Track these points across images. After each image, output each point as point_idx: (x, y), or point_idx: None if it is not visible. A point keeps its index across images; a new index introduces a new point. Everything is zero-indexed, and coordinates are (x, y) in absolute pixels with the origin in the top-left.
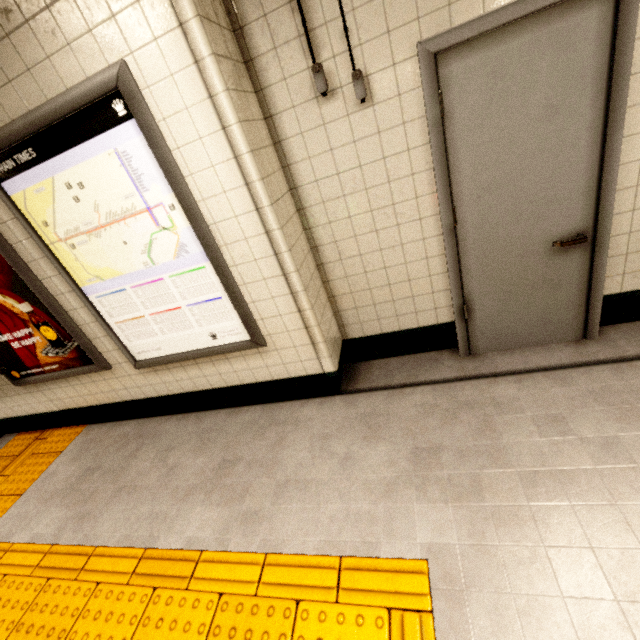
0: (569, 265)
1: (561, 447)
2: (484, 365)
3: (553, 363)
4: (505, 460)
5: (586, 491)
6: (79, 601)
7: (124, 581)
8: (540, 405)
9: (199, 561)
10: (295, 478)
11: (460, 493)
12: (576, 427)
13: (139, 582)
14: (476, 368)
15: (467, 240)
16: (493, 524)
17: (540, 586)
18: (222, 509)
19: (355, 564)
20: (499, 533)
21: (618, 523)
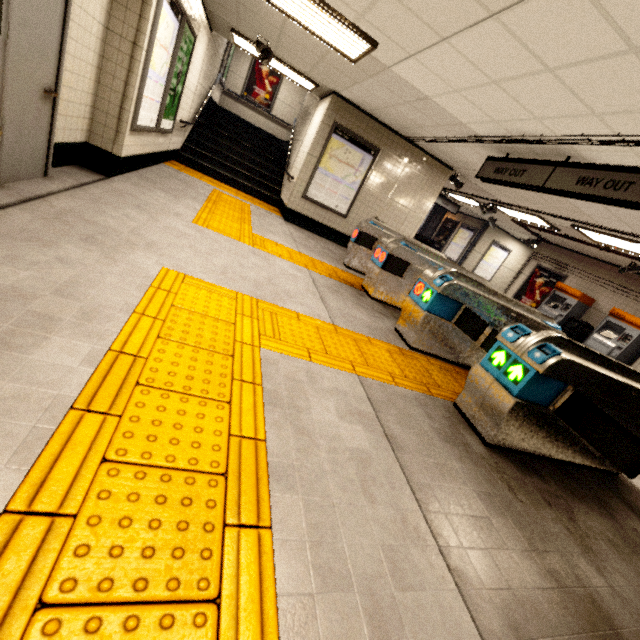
0: (45, 112)
1: (121, 221)
2: (21, 192)
3: (55, 189)
4: (118, 231)
5: (147, 231)
6: (124, 478)
7: (115, 421)
8: (87, 208)
9: (121, 351)
10: (58, 285)
11: (130, 246)
12: (112, 214)
13: (124, 402)
14: (20, 194)
15: (9, 60)
16: (152, 249)
17: (181, 255)
18: (57, 335)
19: (157, 283)
20: (157, 250)
21: (163, 235)
